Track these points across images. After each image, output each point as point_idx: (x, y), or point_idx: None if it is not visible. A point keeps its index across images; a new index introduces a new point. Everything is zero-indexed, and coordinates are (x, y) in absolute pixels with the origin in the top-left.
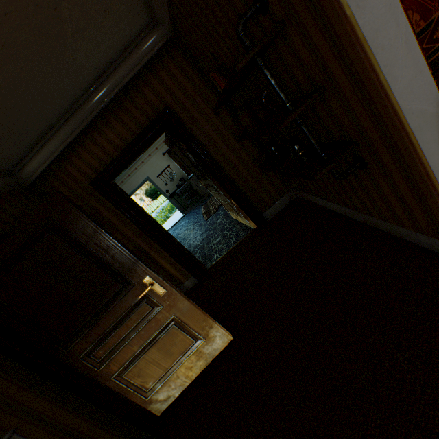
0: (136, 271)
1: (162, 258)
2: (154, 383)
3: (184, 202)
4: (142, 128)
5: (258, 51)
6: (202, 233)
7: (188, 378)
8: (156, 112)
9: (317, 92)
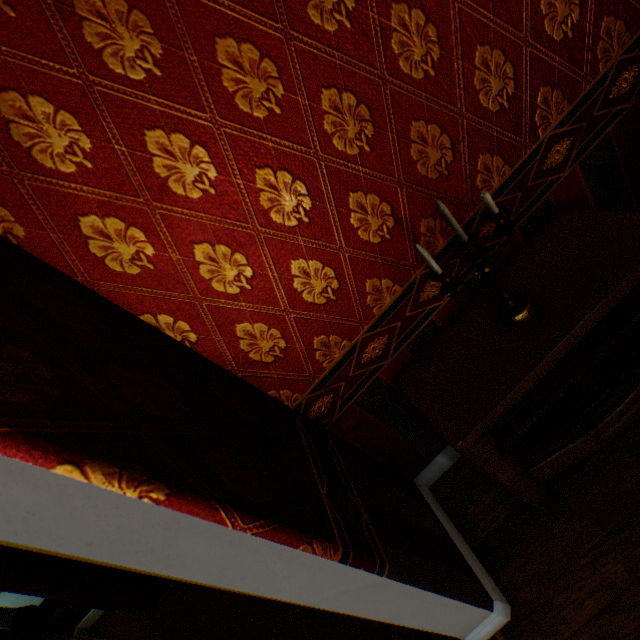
0: None
1: None
2: None
3: None
4: None
5: None
6: None
7: None
8: None
9: None
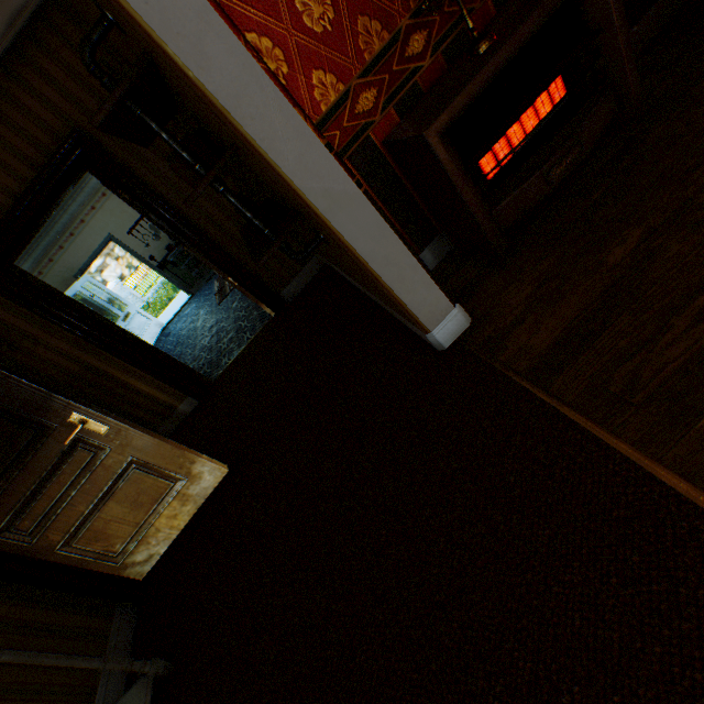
0: (53, 409)
1: (134, 377)
2: (125, 544)
3: (187, 275)
4: (38, 169)
5: (122, 98)
6: (212, 327)
7: (174, 529)
8: (58, 138)
9: (228, 152)
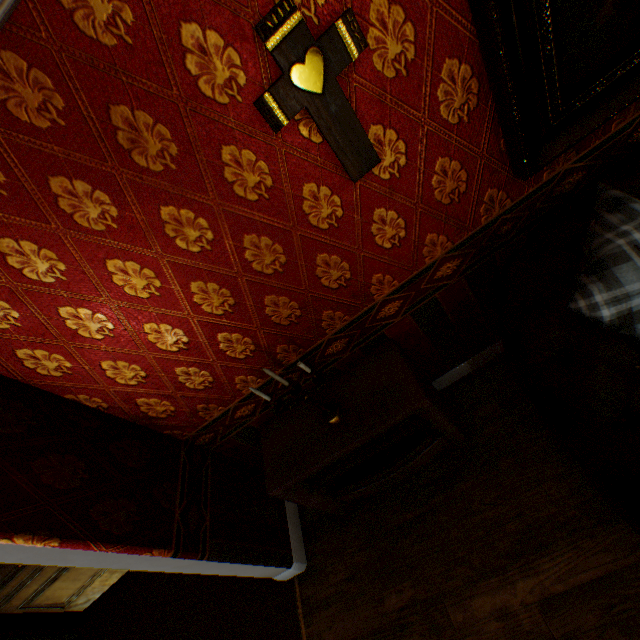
0: None
1: None
2: (69, 597)
3: None
4: None
5: None
6: None
7: (106, 585)
8: None
9: None
